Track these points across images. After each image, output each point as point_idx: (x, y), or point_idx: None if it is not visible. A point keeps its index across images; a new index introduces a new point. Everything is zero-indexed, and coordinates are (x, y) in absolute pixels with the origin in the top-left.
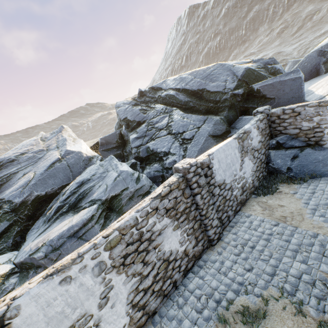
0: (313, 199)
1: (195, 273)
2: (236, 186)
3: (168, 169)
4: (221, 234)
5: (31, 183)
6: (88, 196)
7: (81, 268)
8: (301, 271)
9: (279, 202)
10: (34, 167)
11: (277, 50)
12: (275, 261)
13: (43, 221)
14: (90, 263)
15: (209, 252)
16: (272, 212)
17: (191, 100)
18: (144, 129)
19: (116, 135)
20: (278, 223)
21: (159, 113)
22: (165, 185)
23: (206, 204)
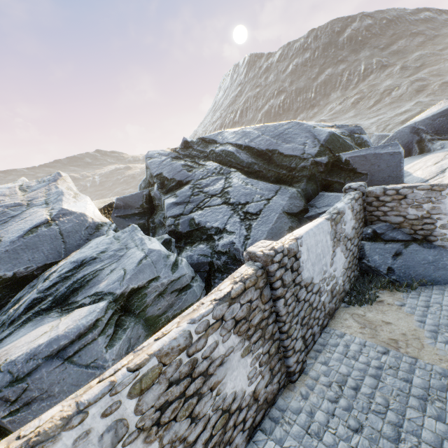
0: (429, 315)
1: (267, 433)
2: (324, 288)
3: (221, 254)
4: (305, 363)
5: None
6: (91, 285)
7: (78, 437)
8: (440, 436)
9: (383, 317)
10: (0, 230)
11: (352, 122)
12: (396, 414)
13: (1, 322)
14: (98, 424)
15: (288, 394)
16: (375, 332)
17: (256, 162)
18: (187, 192)
19: (142, 196)
20: (387, 350)
21: (211, 173)
22: (235, 279)
23: (290, 314)
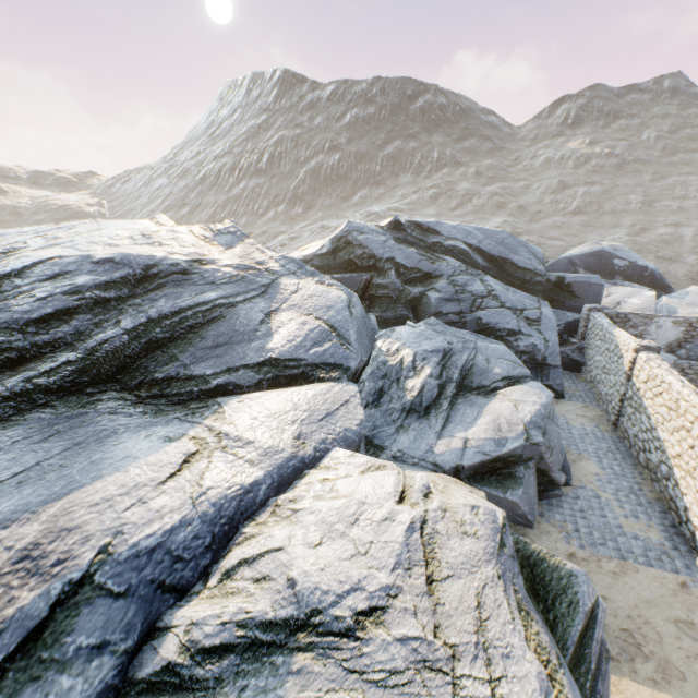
0: None
1: None
2: None
3: (523, 353)
4: None
5: (353, 336)
6: (479, 372)
7: None
8: None
9: None
10: (282, 304)
11: None
12: None
13: (401, 411)
14: None
15: None
16: None
17: (491, 267)
18: (449, 288)
19: (360, 282)
20: None
21: (460, 271)
22: (659, 359)
23: None
